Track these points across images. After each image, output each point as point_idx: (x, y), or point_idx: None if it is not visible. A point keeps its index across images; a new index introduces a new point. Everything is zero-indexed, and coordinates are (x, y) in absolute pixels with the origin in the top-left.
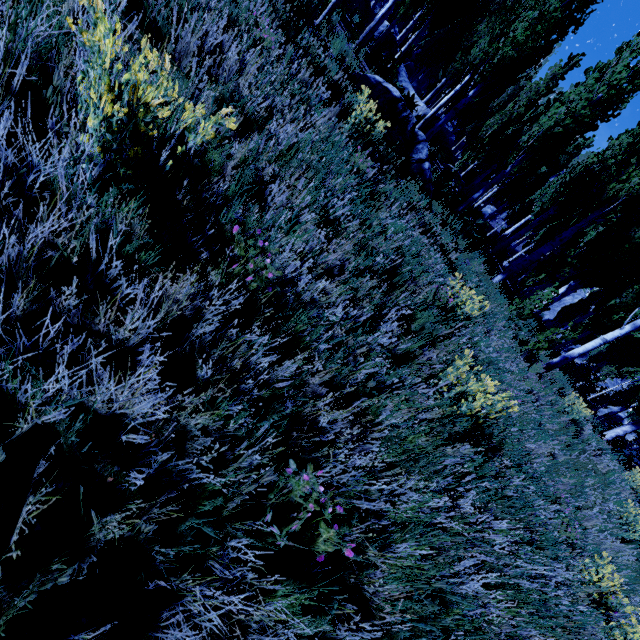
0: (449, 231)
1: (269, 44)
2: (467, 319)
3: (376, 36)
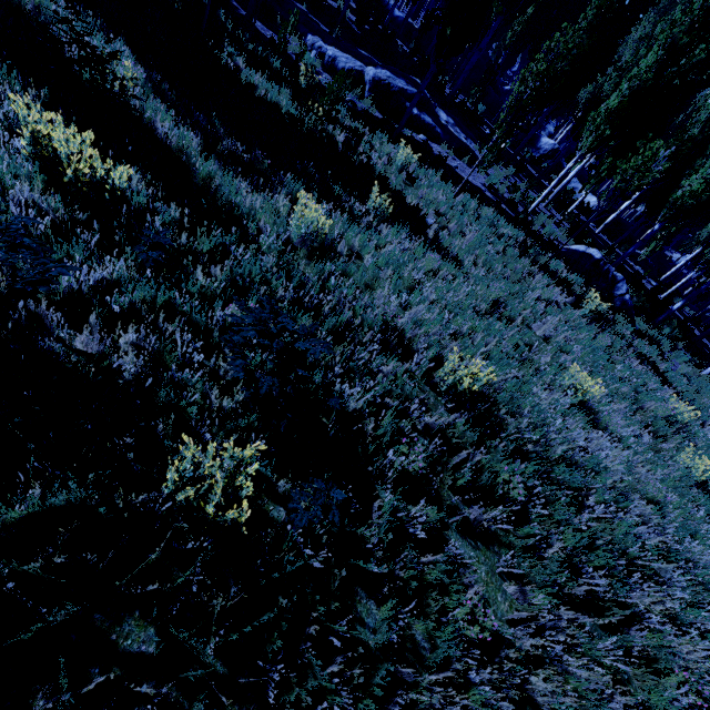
0: (655, 345)
1: (551, 296)
2: (686, 422)
3: (541, 153)
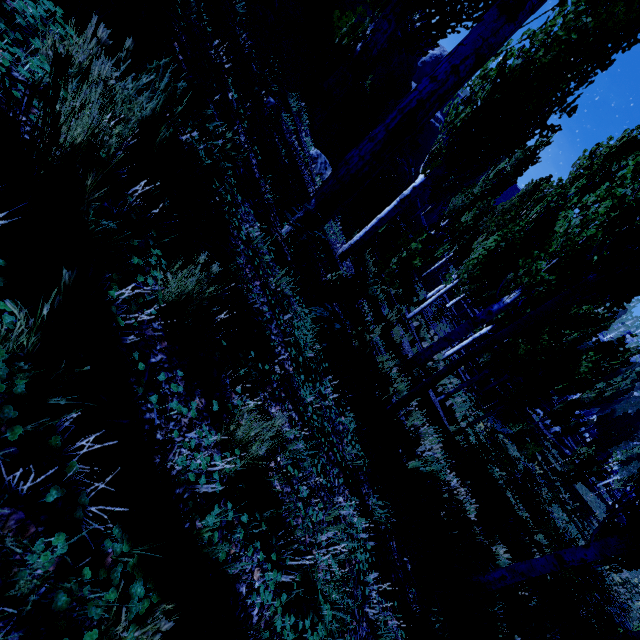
0: None
1: None
2: None
3: None
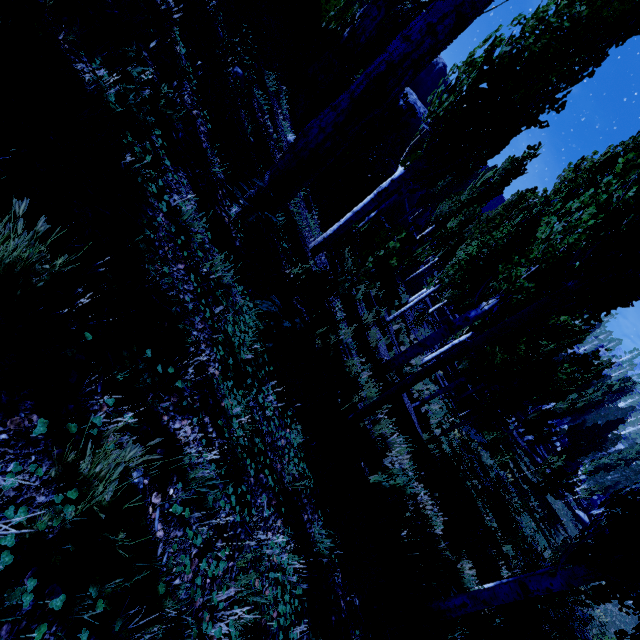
0: None
1: None
2: None
3: None
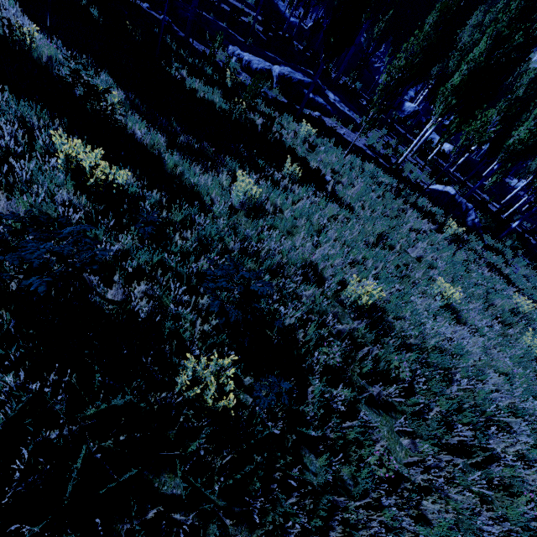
0: (500, 255)
1: (420, 226)
2: (526, 312)
3: (406, 114)
